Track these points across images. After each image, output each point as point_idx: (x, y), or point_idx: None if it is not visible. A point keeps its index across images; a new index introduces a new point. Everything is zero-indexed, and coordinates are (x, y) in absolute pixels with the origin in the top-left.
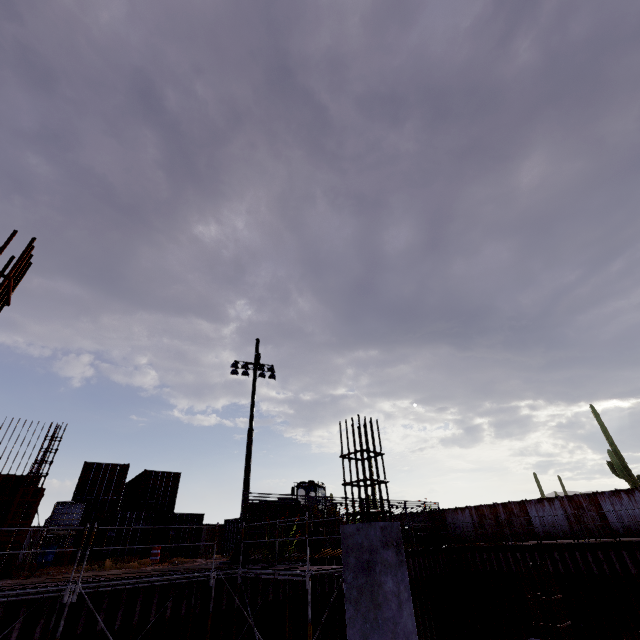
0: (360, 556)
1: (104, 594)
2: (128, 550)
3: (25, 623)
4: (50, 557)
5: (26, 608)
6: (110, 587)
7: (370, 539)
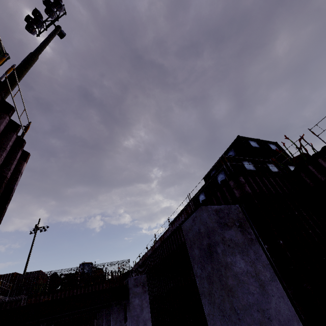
0: None
1: None
2: None
3: None
4: None
5: None
6: None
7: None
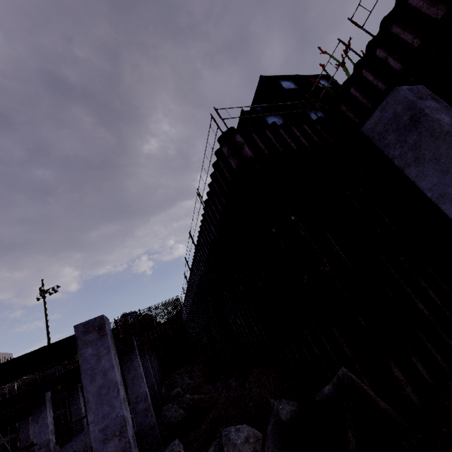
0: None
1: None
2: None
3: None
4: None
5: None
6: None
7: None
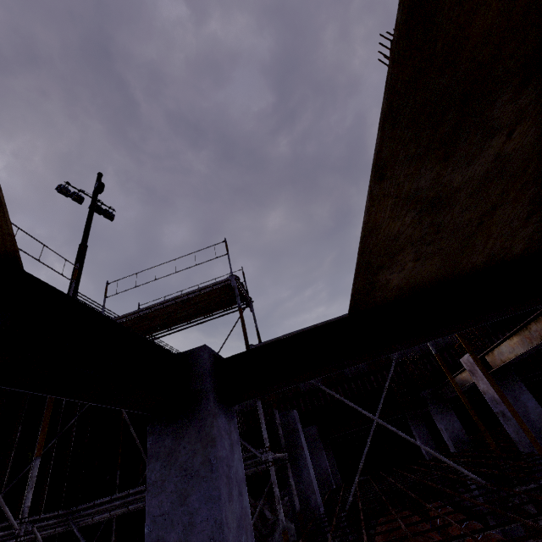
0: None
1: None
2: None
3: None
4: None
5: None
6: None
7: None
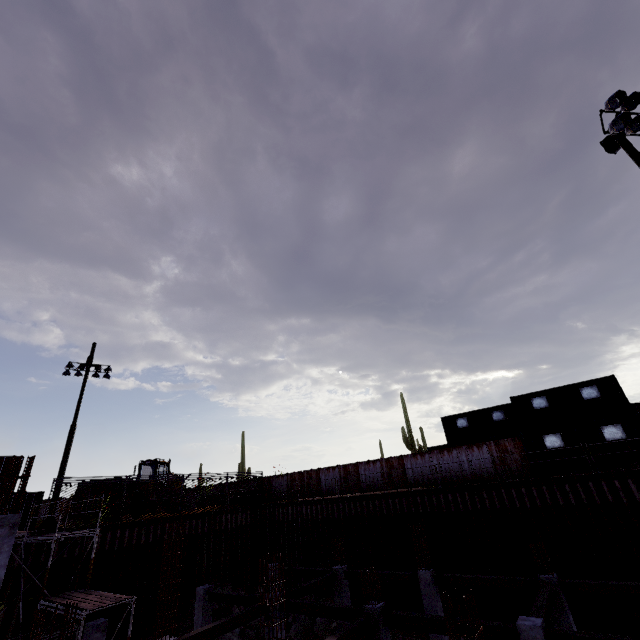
0: None
1: None
2: None
3: None
4: None
5: None
6: None
7: None
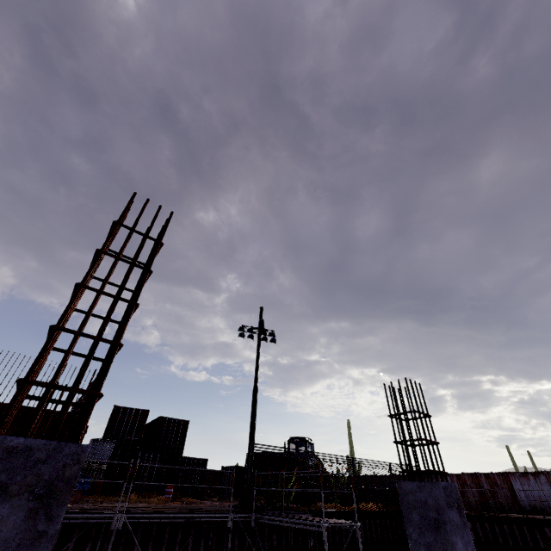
0: (425, 514)
1: (138, 525)
2: (145, 486)
3: (76, 544)
4: (86, 486)
5: (78, 530)
6: (148, 519)
7: (435, 498)
